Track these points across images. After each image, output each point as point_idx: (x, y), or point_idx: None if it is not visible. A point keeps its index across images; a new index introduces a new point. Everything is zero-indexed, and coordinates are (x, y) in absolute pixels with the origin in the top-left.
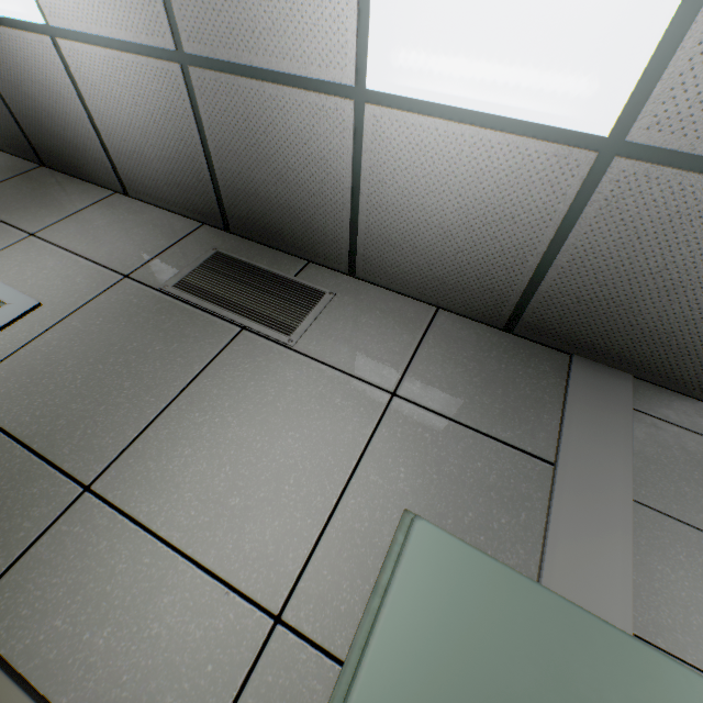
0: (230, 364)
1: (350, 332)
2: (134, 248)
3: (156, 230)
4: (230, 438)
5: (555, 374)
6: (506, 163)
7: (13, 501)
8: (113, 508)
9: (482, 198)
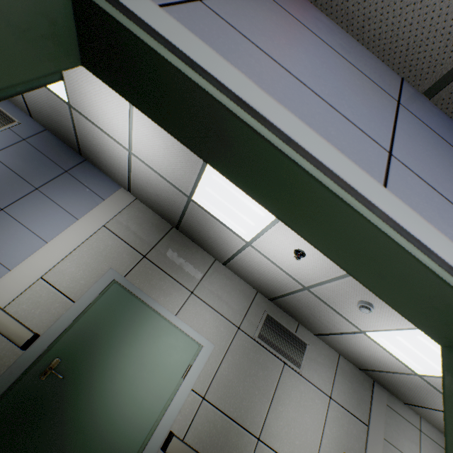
0: (284, 382)
1: (316, 366)
2: (236, 307)
3: (240, 294)
4: (291, 417)
5: (369, 388)
6: (391, 360)
7: (240, 444)
8: (267, 446)
9: (378, 358)
